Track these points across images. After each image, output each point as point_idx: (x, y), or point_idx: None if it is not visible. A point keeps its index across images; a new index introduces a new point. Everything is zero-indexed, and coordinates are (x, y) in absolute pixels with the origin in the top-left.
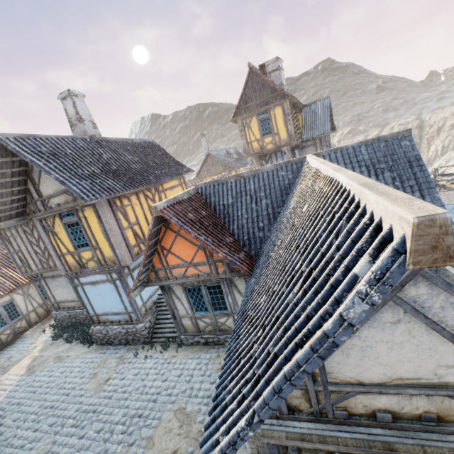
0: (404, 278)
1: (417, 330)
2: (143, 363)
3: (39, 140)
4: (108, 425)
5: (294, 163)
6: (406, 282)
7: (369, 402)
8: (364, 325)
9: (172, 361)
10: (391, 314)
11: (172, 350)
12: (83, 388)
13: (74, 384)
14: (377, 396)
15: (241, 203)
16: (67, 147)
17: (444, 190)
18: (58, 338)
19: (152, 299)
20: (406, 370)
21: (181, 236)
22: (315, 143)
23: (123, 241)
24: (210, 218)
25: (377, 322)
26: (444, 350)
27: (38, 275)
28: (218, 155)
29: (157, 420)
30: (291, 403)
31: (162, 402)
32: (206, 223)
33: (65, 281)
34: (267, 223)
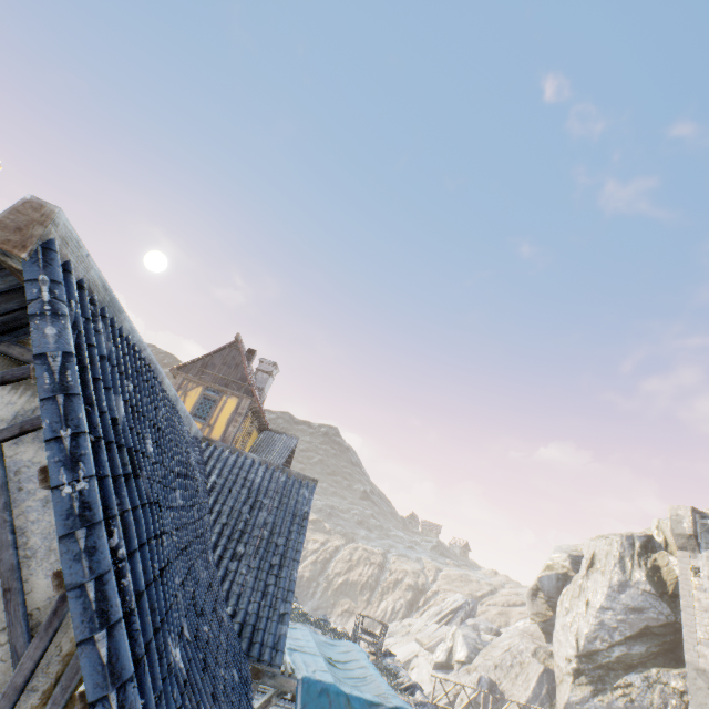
0: (37, 417)
1: None
2: None
3: None
4: None
5: None
6: (34, 426)
7: None
8: None
9: None
10: None
11: None
12: None
13: None
14: None
15: None
16: None
17: None
18: None
19: None
20: None
21: None
22: None
23: None
24: None
25: None
26: None
27: None
28: None
29: None
30: None
31: None
32: None
33: None
34: None
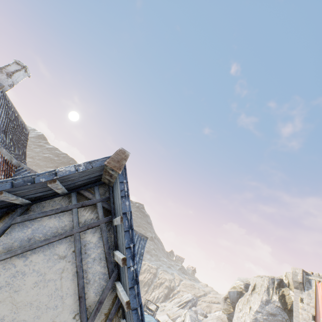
0: (93, 223)
1: (69, 272)
2: None
3: None
4: None
5: None
6: (92, 226)
7: None
8: (42, 248)
9: None
10: (65, 248)
11: None
12: None
13: None
14: None
15: None
16: None
17: None
18: None
19: None
20: (26, 319)
21: None
22: None
23: None
24: None
25: (52, 250)
26: (69, 302)
27: None
28: None
29: None
30: None
31: None
32: None
33: None
34: None
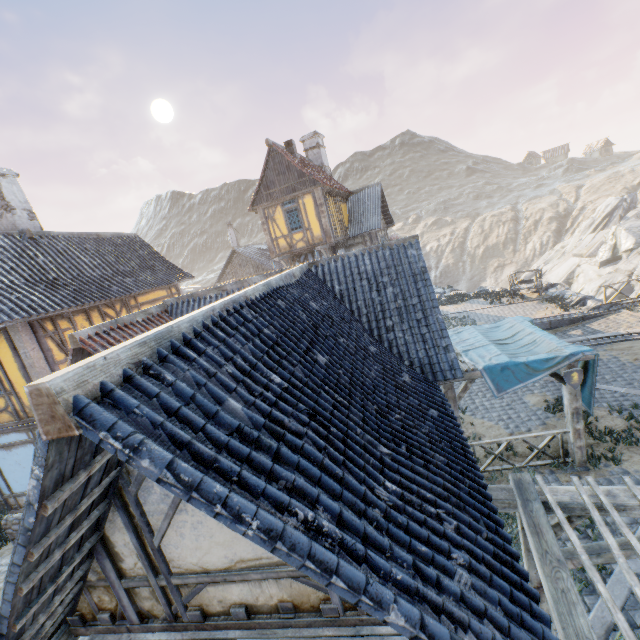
0: None
1: None
2: None
3: None
4: None
5: None
6: None
7: (223, 595)
8: None
9: None
10: None
11: None
12: None
13: None
14: (228, 587)
15: None
16: None
17: (522, 301)
18: None
19: None
20: (245, 549)
21: None
22: (364, 241)
23: None
24: None
25: None
26: None
27: None
28: (247, 253)
29: None
30: (143, 607)
31: None
32: None
33: None
34: None
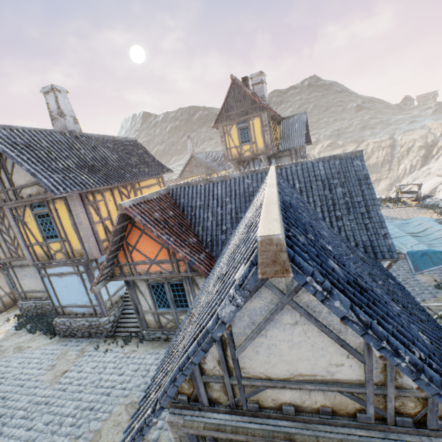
0: (297, 285)
1: (311, 331)
2: (103, 356)
3: (15, 131)
4: (58, 417)
5: (259, 172)
6: (299, 289)
7: (277, 396)
8: (269, 325)
9: (131, 355)
10: (290, 316)
11: (133, 345)
12: (39, 379)
13: (30, 376)
14: (283, 391)
15: (208, 207)
16: (43, 140)
17: (404, 206)
18: (21, 328)
19: (119, 294)
20: (305, 367)
21: (147, 234)
22: (291, 154)
23: (92, 235)
24: (177, 219)
25: (279, 323)
26: (333, 350)
27: (7, 263)
28: (201, 158)
29: (107, 413)
30: (212, 395)
31: (115, 396)
32: (171, 223)
33: (34, 271)
34: (229, 226)
